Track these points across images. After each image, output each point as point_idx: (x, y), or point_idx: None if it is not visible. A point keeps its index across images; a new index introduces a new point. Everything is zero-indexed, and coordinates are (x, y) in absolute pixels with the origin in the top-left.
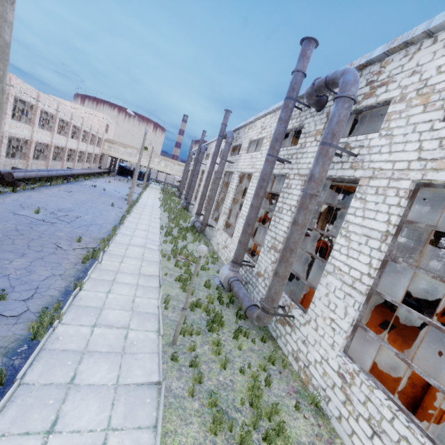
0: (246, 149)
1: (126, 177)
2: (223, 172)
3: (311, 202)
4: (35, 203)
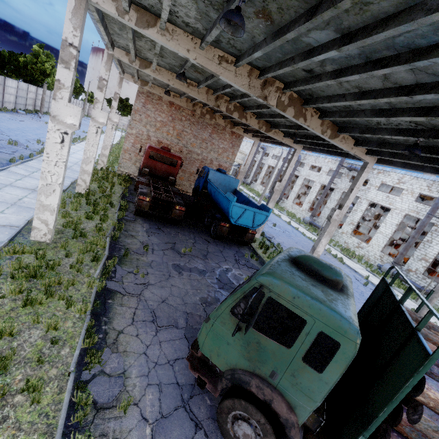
0: (377, 187)
1: None
2: (340, 191)
3: None
4: None
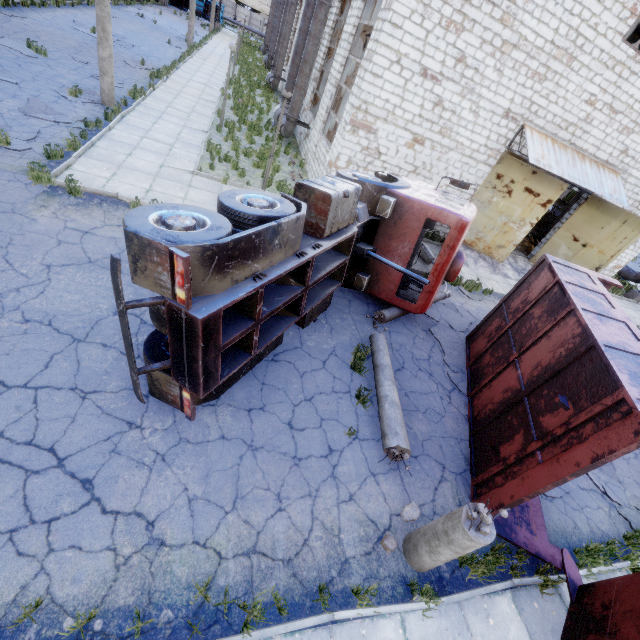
0: None
1: (184, 11)
2: None
3: (320, 11)
4: (86, 23)
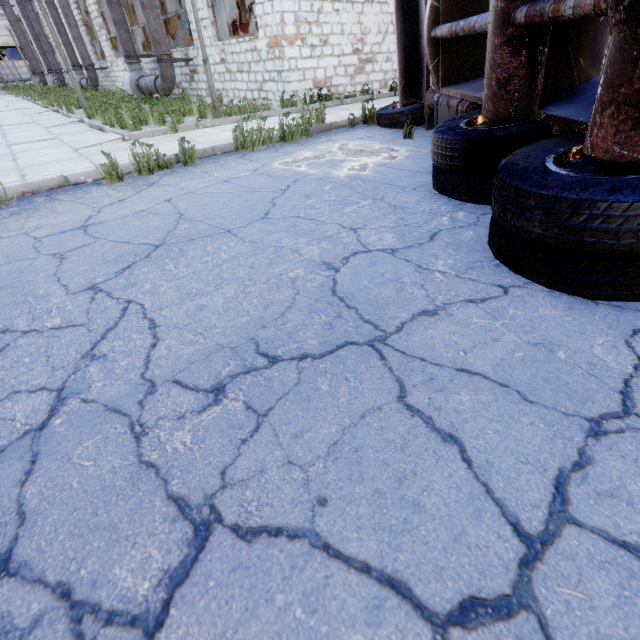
0: None
1: None
2: None
3: None
4: None
